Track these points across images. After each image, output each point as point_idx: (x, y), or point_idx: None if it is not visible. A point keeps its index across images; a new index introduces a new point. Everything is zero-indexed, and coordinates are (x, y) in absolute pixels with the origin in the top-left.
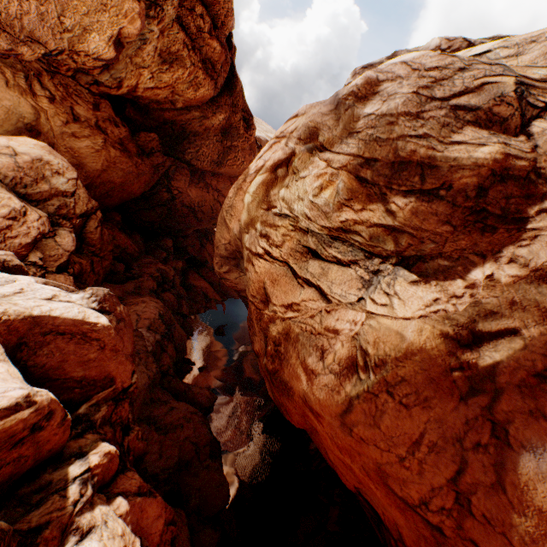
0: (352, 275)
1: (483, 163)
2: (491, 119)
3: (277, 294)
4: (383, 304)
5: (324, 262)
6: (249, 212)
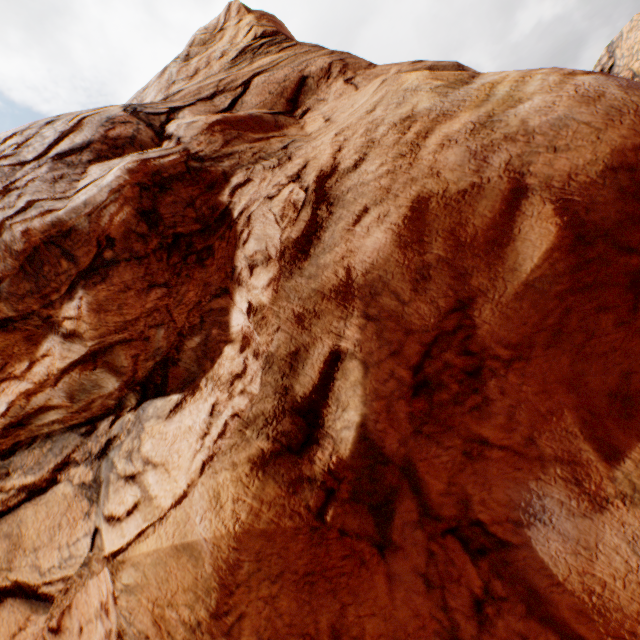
0: (67, 495)
1: (120, 183)
2: (116, 144)
3: None
4: (131, 509)
5: (5, 519)
6: None
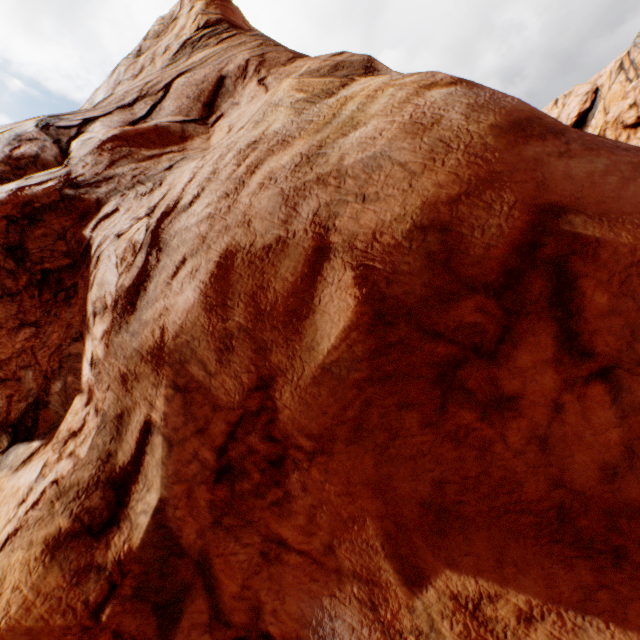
0: None
1: None
2: (20, 165)
3: None
4: None
5: None
6: None
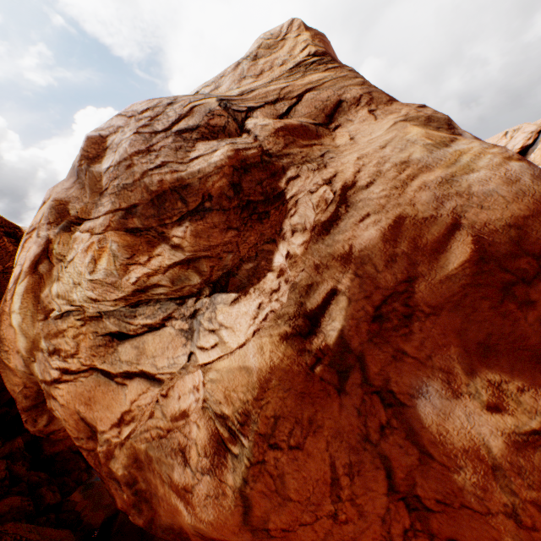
0: (172, 333)
1: (222, 164)
2: (214, 130)
3: (100, 416)
4: (213, 345)
5: (135, 339)
6: (26, 333)
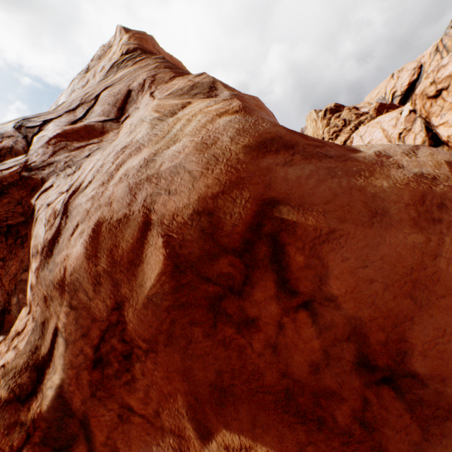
0: None
1: None
2: (1, 153)
3: None
4: None
5: None
6: None
